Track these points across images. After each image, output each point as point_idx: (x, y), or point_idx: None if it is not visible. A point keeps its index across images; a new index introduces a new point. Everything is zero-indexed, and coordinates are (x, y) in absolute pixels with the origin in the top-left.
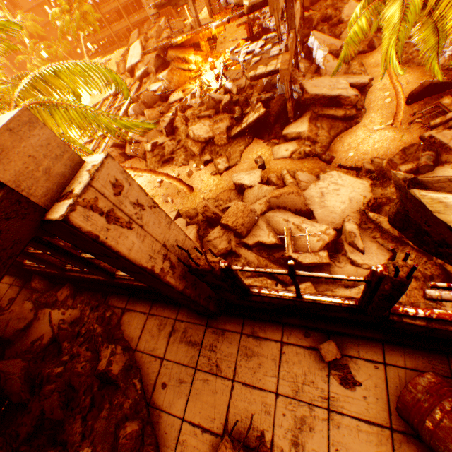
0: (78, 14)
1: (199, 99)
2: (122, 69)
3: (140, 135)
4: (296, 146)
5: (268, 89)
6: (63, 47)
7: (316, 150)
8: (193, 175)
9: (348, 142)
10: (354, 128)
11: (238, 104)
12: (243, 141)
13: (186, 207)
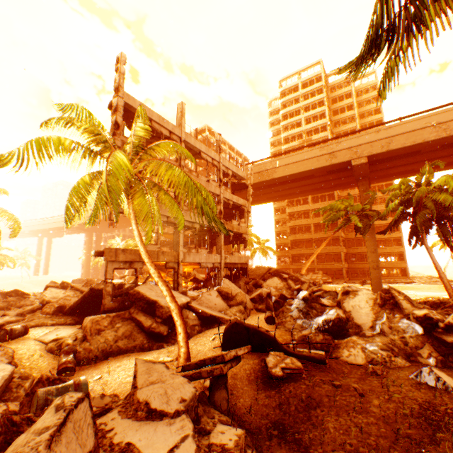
0: None
1: None
2: None
3: None
4: (70, 333)
5: None
6: None
7: (77, 347)
8: None
9: (124, 362)
10: (153, 350)
11: None
12: (65, 318)
13: None
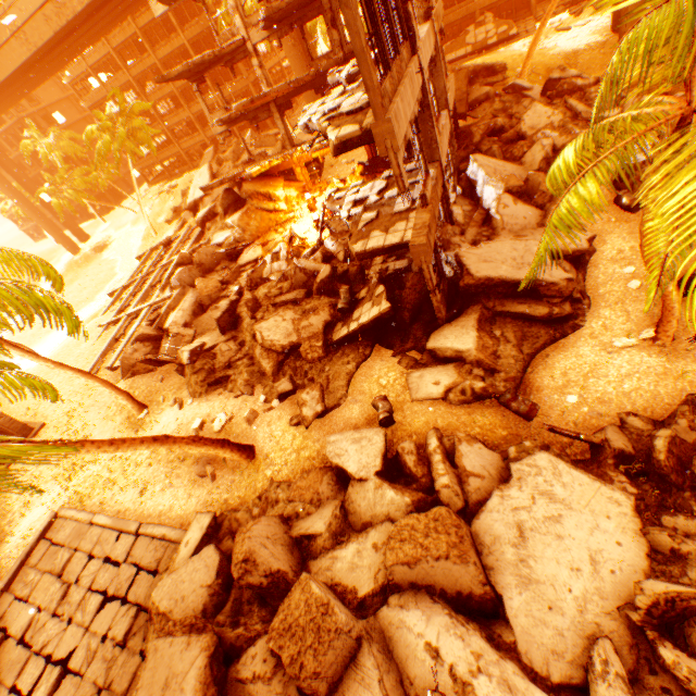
0: (123, 132)
1: (285, 263)
2: (185, 203)
3: (186, 322)
4: (455, 376)
5: (399, 252)
6: (107, 173)
7: (496, 385)
8: (258, 419)
9: (562, 367)
10: (572, 337)
11: (347, 277)
12: (354, 352)
13: (236, 496)
